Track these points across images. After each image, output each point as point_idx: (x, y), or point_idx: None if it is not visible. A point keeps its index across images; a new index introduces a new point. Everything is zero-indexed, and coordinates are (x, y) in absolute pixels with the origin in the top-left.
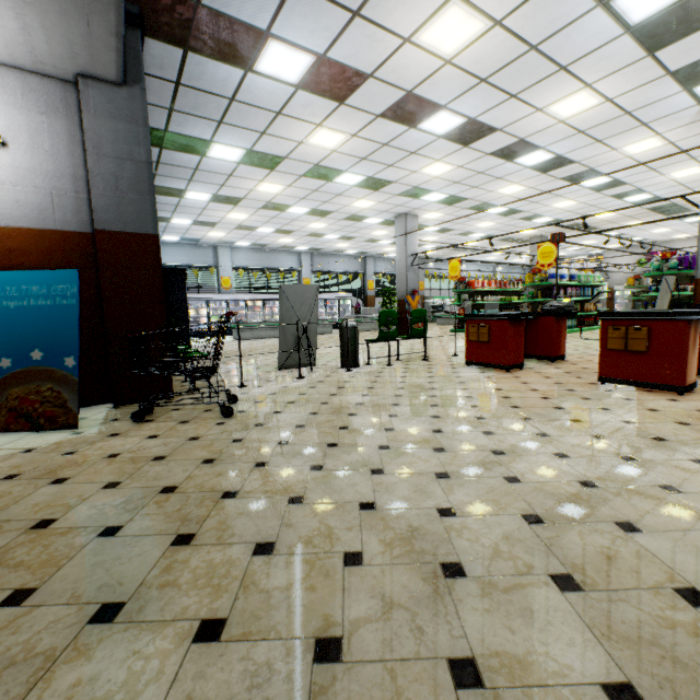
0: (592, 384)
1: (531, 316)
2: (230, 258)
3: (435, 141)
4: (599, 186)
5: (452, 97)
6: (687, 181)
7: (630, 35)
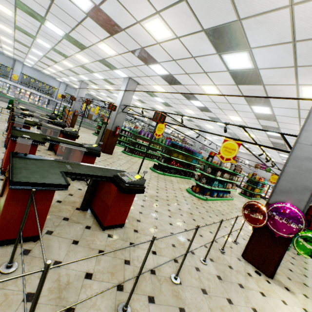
0: (6, 128)
1: (22, 110)
2: (21, 68)
3: (51, 50)
4: (139, 100)
5: (35, 34)
6: (165, 111)
7: (66, 40)
